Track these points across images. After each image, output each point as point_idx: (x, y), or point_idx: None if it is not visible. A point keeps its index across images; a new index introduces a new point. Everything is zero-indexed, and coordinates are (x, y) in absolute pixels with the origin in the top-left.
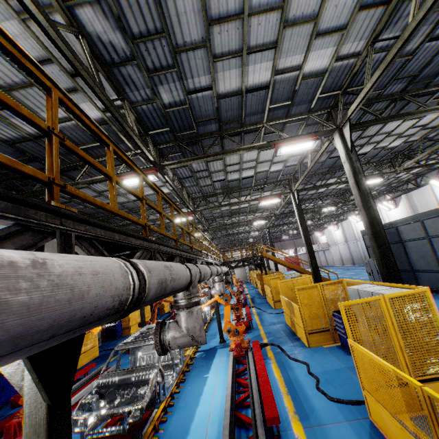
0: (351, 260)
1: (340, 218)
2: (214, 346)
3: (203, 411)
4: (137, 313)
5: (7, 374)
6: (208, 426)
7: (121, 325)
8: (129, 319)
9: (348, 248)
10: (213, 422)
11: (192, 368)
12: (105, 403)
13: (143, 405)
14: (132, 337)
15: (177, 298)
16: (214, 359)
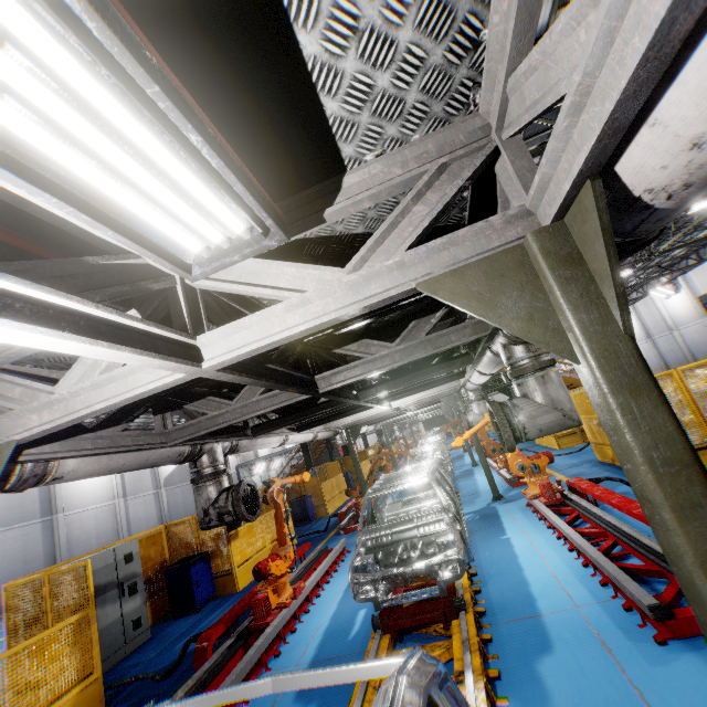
0: (663, 367)
1: (630, 298)
2: (486, 505)
3: (538, 574)
4: (329, 483)
5: (513, 329)
6: (565, 589)
7: (311, 502)
8: (322, 493)
9: (655, 348)
10: (571, 584)
11: (470, 532)
12: (381, 569)
13: (460, 554)
14: (377, 485)
15: (518, 357)
16: (501, 519)
